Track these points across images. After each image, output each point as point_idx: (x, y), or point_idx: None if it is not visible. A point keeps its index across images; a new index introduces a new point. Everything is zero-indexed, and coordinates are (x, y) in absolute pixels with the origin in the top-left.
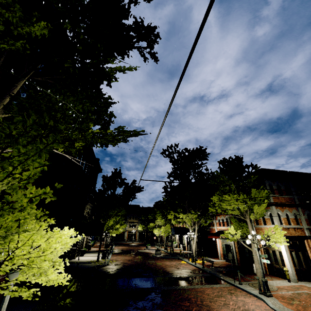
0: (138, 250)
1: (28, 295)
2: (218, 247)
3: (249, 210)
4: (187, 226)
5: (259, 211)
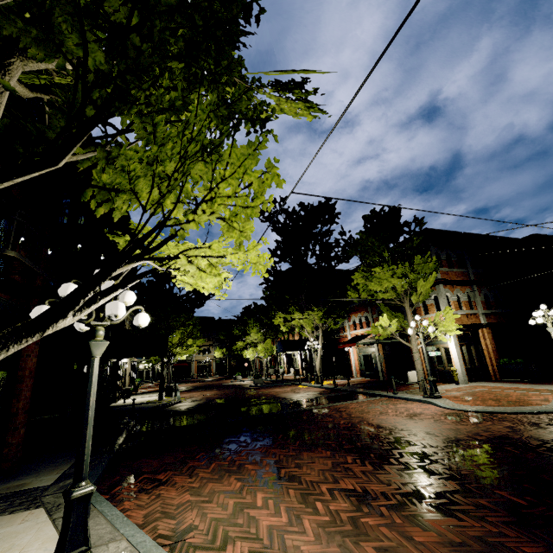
0: (222, 384)
1: (217, 284)
2: (352, 361)
3: (410, 288)
4: (305, 333)
5: (423, 290)
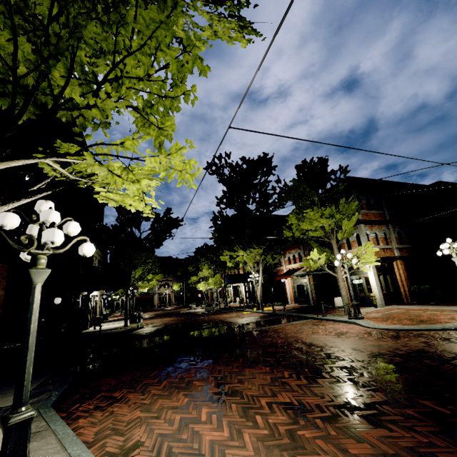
0: (179, 312)
1: (136, 192)
2: (288, 291)
3: (336, 227)
4: (248, 268)
5: (347, 228)
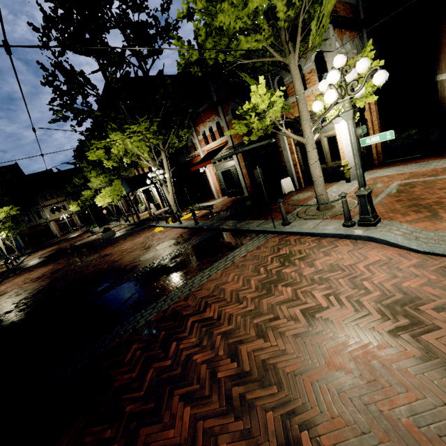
0: (75, 244)
1: None
2: (211, 182)
3: (306, 1)
4: (144, 162)
5: (325, 13)
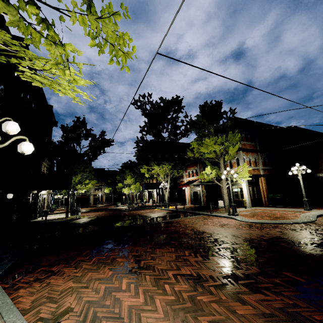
0: (108, 208)
1: (60, 59)
2: (186, 195)
3: (224, 151)
4: (160, 178)
5: (232, 153)
